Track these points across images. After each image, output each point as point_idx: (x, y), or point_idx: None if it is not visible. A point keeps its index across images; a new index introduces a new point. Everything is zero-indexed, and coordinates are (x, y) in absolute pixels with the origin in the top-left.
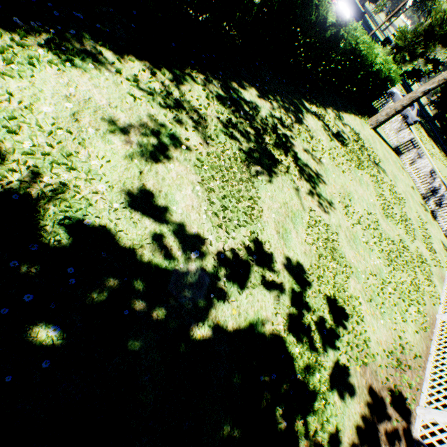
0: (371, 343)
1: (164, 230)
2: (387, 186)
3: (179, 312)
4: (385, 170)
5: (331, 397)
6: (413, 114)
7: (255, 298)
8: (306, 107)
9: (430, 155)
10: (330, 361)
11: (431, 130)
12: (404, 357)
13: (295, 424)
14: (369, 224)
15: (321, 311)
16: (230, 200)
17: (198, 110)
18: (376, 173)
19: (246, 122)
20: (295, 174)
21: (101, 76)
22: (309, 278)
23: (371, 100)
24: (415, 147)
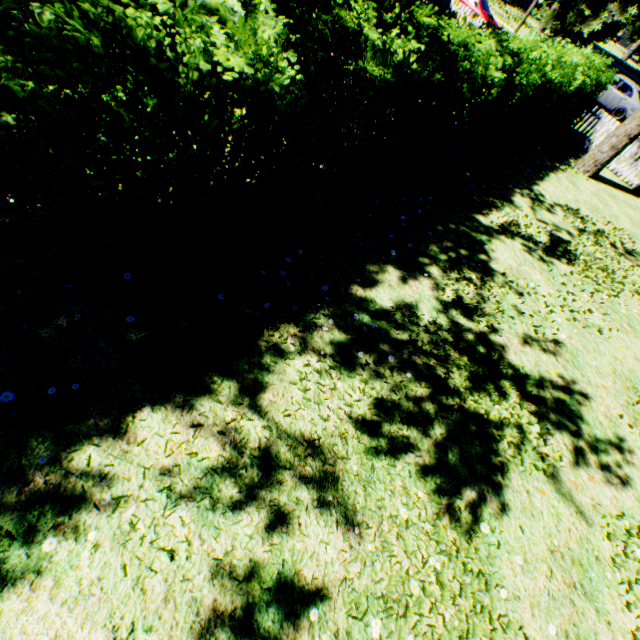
0: None
1: None
2: None
3: None
4: None
5: None
6: (634, 102)
7: None
8: (483, 224)
9: None
10: None
11: None
12: None
13: None
14: None
15: None
16: None
17: (311, 435)
18: None
19: (405, 373)
20: (538, 436)
21: (80, 548)
22: None
23: (568, 126)
24: None
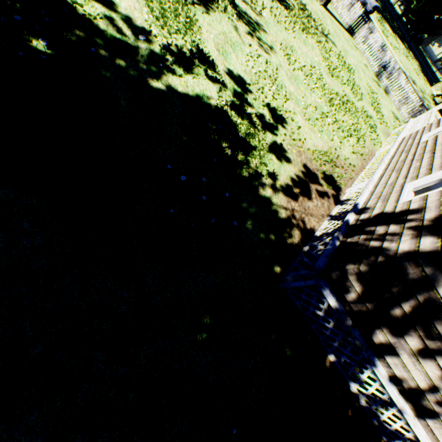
0: (307, 144)
1: (113, 16)
2: (336, 56)
3: (136, 68)
4: (334, 43)
5: (269, 156)
6: None
7: (200, 83)
8: None
9: (393, 48)
10: (269, 139)
11: (398, 28)
12: (339, 162)
13: (238, 155)
14: (311, 74)
15: (260, 109)
16: (168, 13)
17: None
18: (324, 42)
19: None
20: (233, 14)
21: None
22: (250, 88)
23: None
24: (367, 21)
